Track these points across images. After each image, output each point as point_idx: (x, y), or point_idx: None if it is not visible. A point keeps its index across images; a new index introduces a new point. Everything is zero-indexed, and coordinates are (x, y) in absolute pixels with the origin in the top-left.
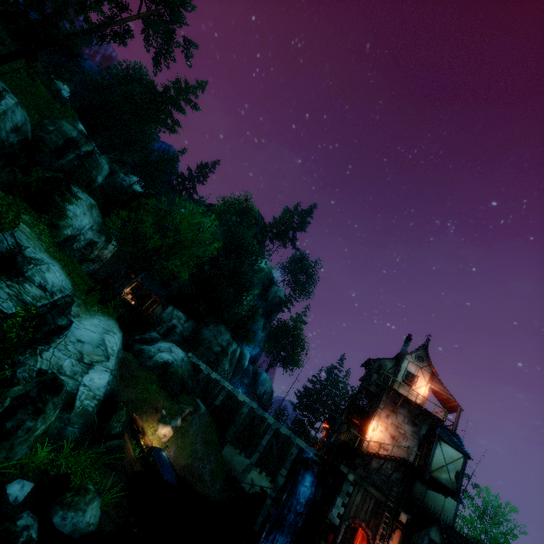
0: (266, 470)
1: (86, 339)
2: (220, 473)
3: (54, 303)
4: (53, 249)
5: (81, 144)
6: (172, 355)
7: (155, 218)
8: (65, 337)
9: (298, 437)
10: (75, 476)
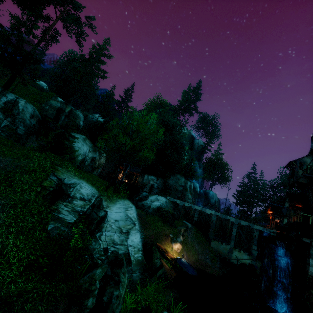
0: (242, 249)
1: (118, 218)
2: (215, 258)
3: (92, 204)
4: (77, 173)
5: (64, 109)
6: (160, 202)
7: (121, 130)
8: (107, 222)
9: (254, 224)
10: (151, 304)
